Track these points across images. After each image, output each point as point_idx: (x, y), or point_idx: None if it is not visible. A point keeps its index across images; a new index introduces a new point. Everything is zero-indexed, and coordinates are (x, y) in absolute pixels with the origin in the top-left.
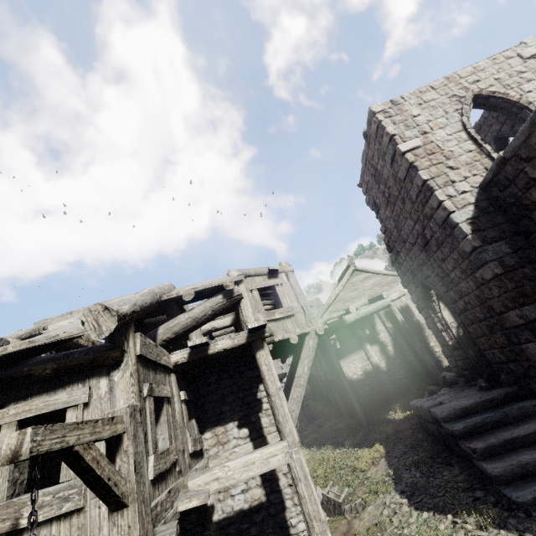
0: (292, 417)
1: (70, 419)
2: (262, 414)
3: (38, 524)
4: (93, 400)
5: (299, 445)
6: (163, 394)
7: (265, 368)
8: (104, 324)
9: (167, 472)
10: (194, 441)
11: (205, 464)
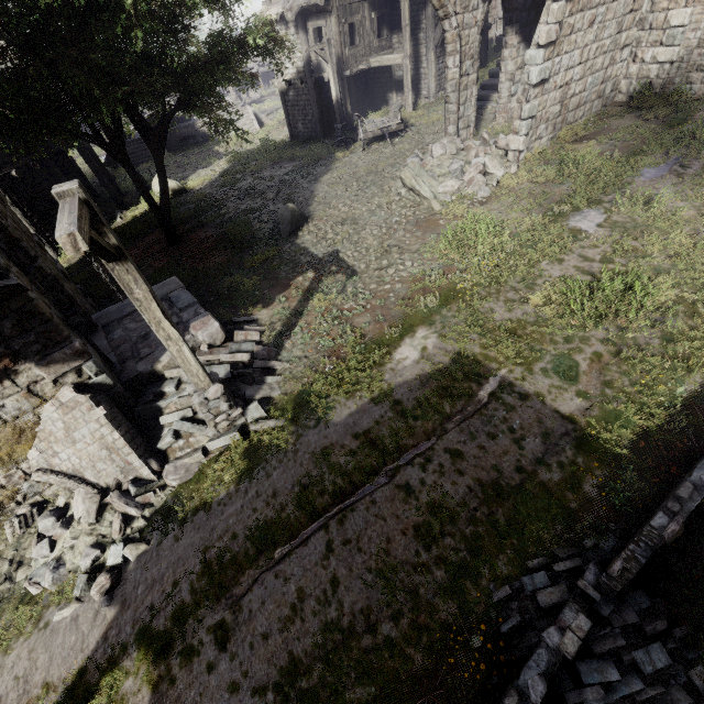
0: (435, 38)
1: (323, 32)
2: (421, 31)
3: (323, 61)
4: (327, 26)
5: (408, 58)
6: (355, 21)
7: (402, 11)
8: (322, 0)
9: (358, 55)
10: (380, 41)
11: (390, 52)
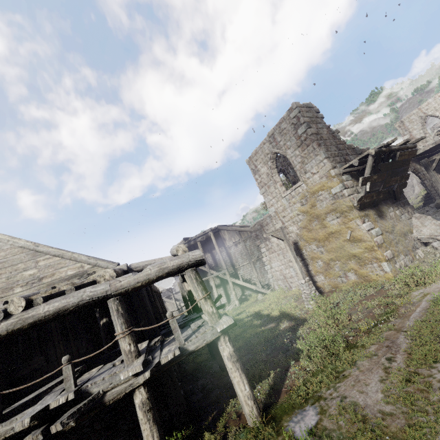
0: None
1: None
2: None
3: None
4: None
5: None
6: None
7: None
8: None
9: None
10: None
11: None
